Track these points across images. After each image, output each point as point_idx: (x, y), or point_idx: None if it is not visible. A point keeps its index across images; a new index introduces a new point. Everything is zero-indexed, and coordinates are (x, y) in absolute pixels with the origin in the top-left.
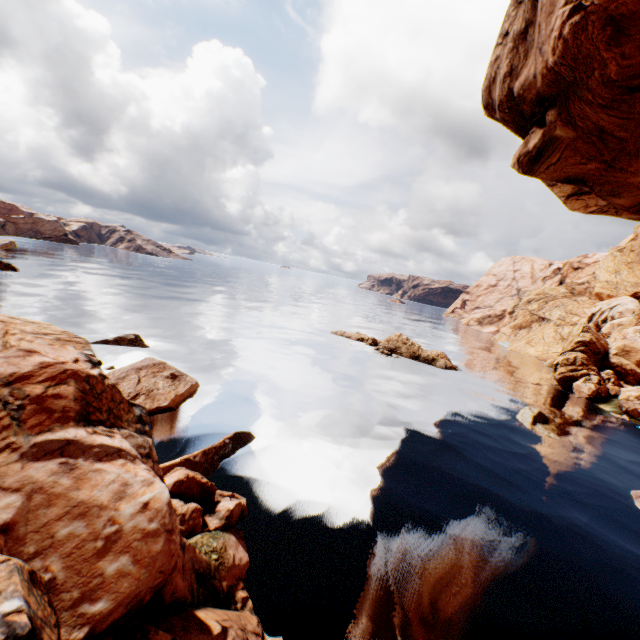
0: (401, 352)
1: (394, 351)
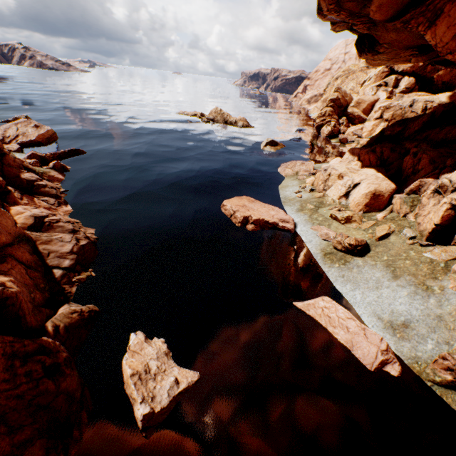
0: (217, 120)
1: (213, 120)
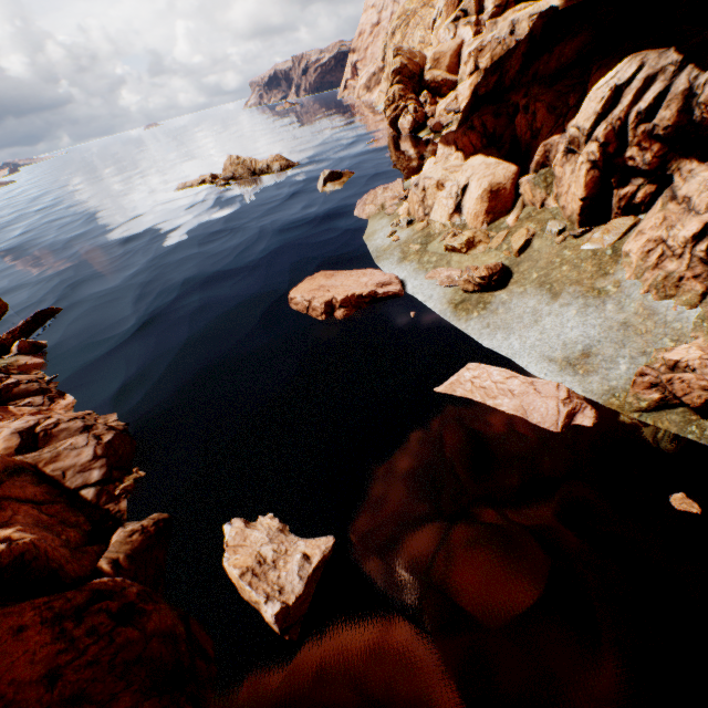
0: (240, 176)
1: (234, 178)
